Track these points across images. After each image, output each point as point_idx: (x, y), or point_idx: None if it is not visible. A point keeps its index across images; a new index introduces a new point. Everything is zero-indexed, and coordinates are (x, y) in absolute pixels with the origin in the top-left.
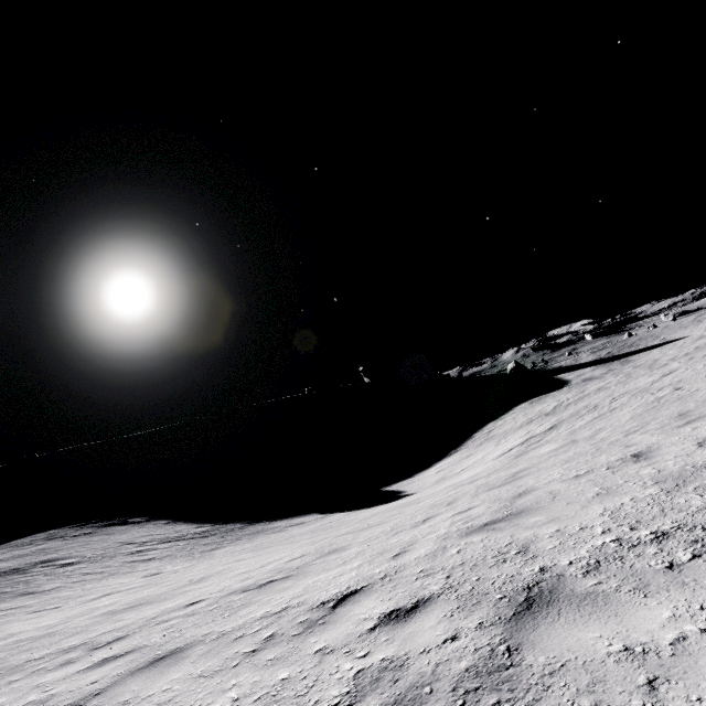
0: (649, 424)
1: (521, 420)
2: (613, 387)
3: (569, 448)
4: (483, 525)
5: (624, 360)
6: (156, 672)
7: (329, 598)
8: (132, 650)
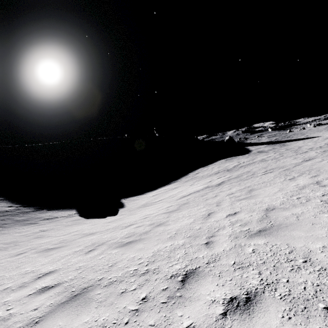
0: (279, 281)
1: (214, 170)
2: (270, 161)
3: (181, 247)
4: None
5: (283, 144)
6: None
7: None
8: None
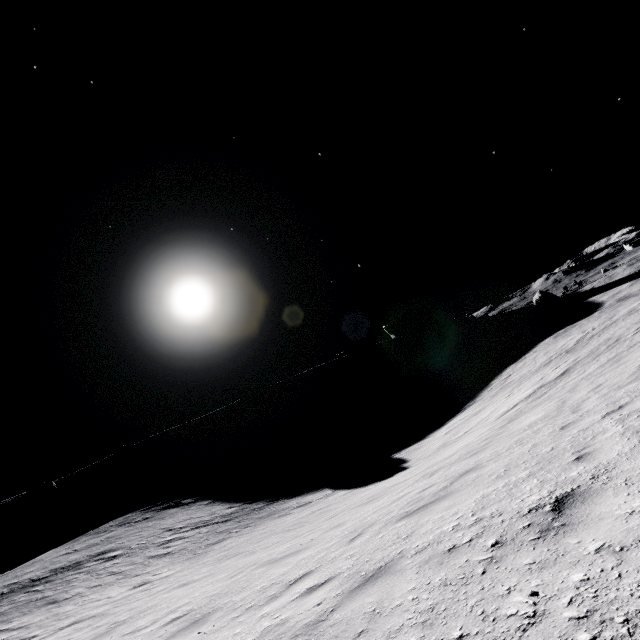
0: None
1: (540, 361)
2: None
3: (544, 426)
4: None
5: None
6: None
7: None
8: None
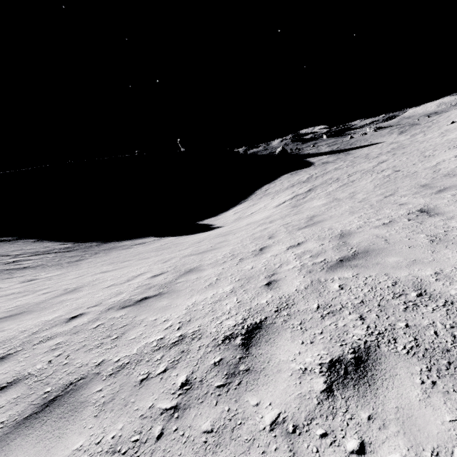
0: (398, 191)
1: (286, 185)
2: (346, 168)
3: (339, 203)
4: (340, 261)
5: (347, 153)
6: (48, 429)
7: (230, 332)
8: (15, 381)
